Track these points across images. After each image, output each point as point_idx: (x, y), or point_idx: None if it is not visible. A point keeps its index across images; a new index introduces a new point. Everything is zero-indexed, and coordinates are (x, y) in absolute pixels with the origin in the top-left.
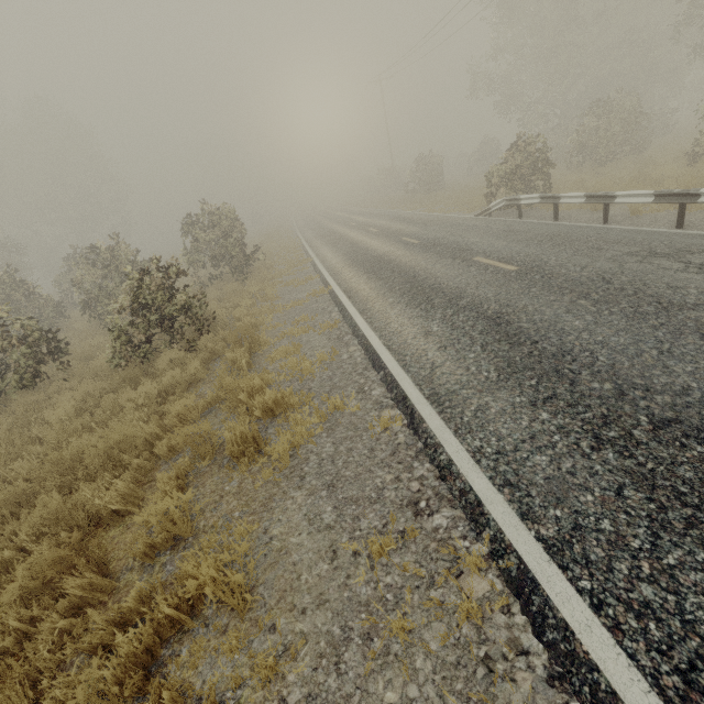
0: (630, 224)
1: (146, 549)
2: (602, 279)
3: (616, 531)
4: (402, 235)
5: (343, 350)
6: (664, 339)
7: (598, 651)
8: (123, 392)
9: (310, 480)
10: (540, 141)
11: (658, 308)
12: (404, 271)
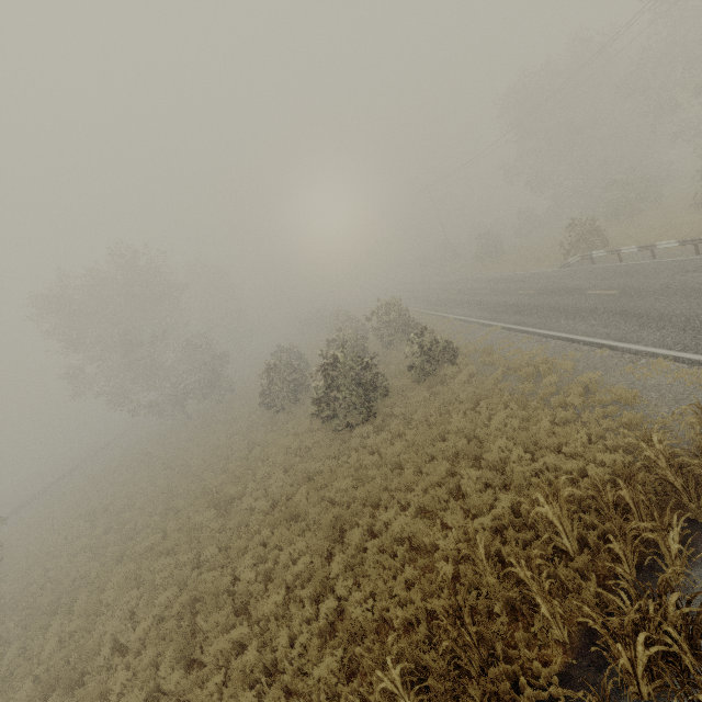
0: (670, 257)
1: (545, 395)
2: (666, 287)
3: (696, 343)
4: (514, 291)
5: (548, 344)
6: (699, 301)
7: (698, 358)
8: (441, 385)
9: (585, 371)
10: (591, 218)
11: (694, 292)
12: (544, 307)
